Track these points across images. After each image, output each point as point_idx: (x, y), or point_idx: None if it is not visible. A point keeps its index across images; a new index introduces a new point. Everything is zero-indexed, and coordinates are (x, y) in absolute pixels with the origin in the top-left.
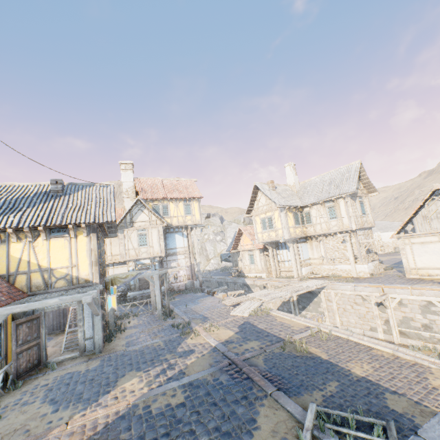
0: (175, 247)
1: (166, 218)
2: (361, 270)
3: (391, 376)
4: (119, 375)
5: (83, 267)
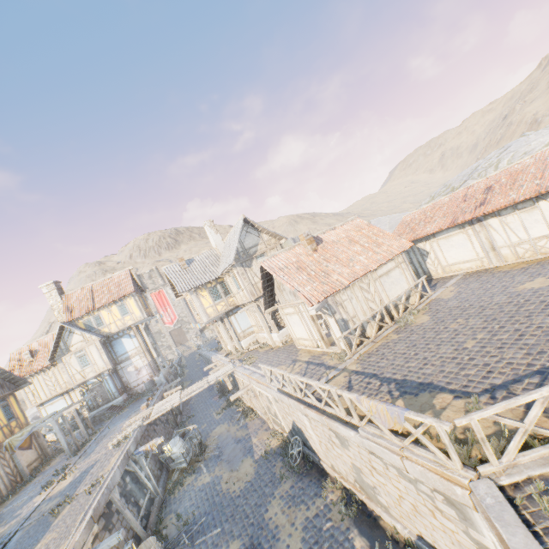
0: (126, 351)
1: (102, 329)
2: (276, 339)
3: None
4: None
5: None
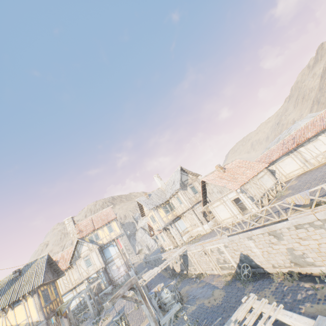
0: (111, 255)
1: (98, 241)
2: (206, 228)
3: None
4: None
5: (34, 315)
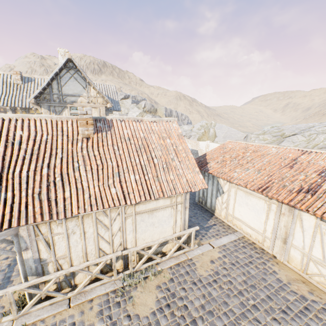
0: None
1: None
2: None
3: None
4: None
5: None
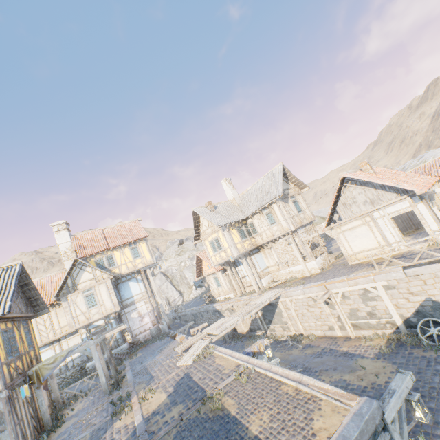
0: (132, 295)
1: (113, 269)
2: (312, 267)
3: (282, 426)
4: None
5: None
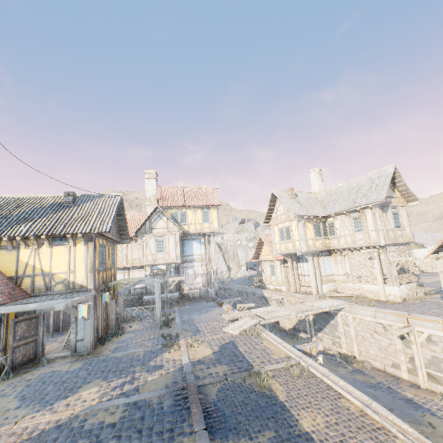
0: (192, 254)
1: (183, 225)
2: (391, 293)
3: (340, 438)
4: (86, 381)
5: (79, 273)
